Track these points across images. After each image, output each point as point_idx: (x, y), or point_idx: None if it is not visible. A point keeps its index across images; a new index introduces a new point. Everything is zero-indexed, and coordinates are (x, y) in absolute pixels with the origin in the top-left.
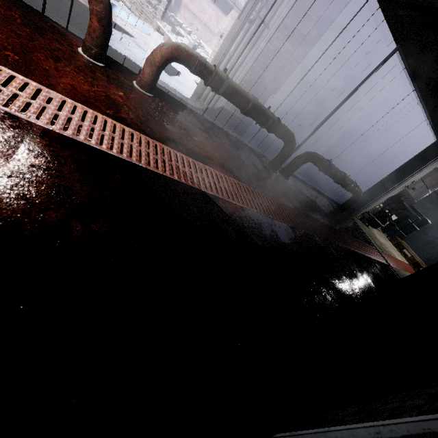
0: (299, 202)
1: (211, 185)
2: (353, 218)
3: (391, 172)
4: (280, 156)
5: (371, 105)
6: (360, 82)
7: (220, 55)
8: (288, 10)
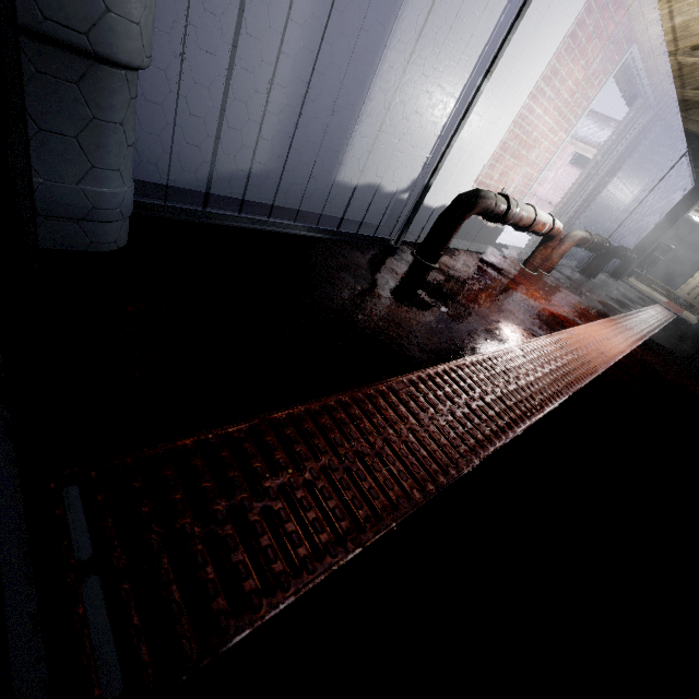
0: (624, 299)
1: (640, 329)
2: (623, 281)
3: (654, 226)
4: (596, 264)
5: (646, 181)
6: (657, 182)
7: (560, 208)
8: (615, 158)
